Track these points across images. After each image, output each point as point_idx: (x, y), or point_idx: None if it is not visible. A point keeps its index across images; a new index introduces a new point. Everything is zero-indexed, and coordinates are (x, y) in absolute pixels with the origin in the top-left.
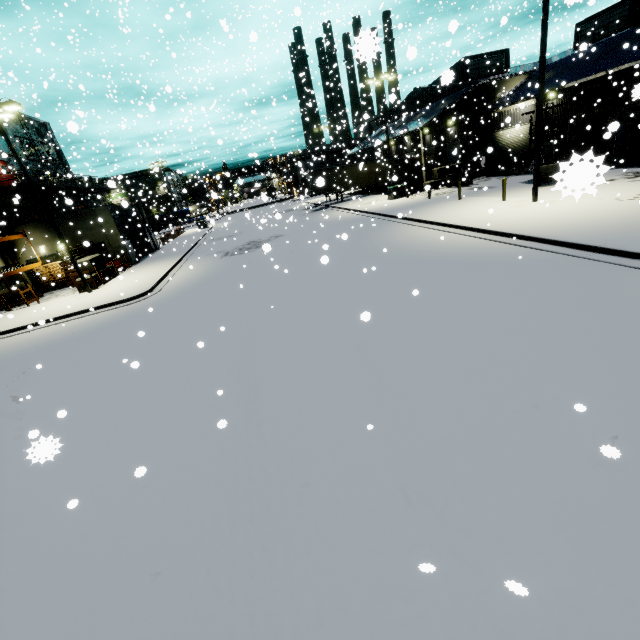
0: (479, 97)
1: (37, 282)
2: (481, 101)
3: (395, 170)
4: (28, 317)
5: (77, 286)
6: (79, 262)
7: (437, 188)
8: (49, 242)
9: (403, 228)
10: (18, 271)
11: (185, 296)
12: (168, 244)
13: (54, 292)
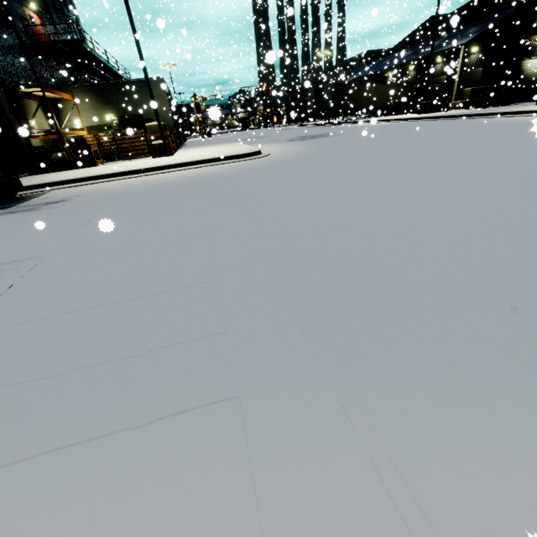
0: (522, 19)
1: (78, 155)
2: (522, 24)
3: (407, 94)
4: (119, 168)
5: (152, 149)
6: (151, 125)
7: (465, 108)
8: (96, 111)
9: (513, 117)
10: (72, 133)
11: (326, 152)
12: (188, 142)
13: (105, 163)
